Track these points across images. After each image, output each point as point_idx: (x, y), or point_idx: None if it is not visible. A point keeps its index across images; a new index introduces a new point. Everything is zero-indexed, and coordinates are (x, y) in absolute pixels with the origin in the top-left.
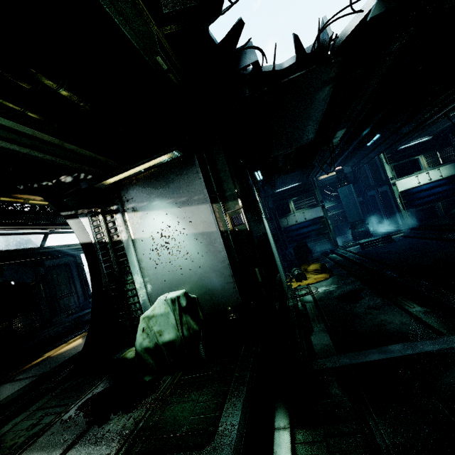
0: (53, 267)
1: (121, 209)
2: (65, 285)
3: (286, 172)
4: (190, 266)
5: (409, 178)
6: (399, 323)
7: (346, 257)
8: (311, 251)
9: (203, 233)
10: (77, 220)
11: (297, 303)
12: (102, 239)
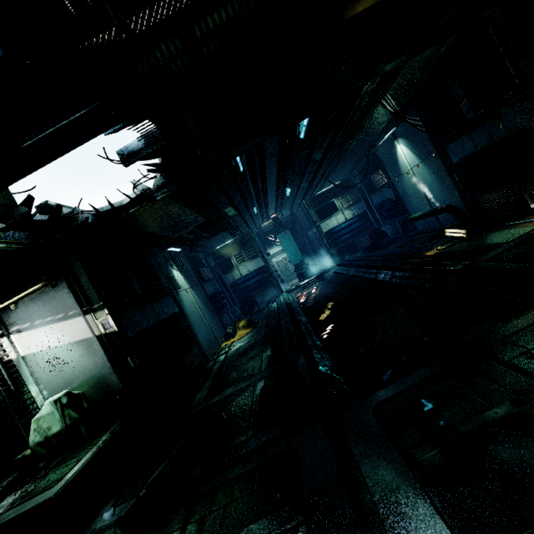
0: None
1: (6, 333)
2: None
3: (208, 237)
4: (77, 368)
5: (330, 220)
6: (252, 368)
7: (277, 306)
8: (257, 302)
9: (83, 340)
10: None
11: (213, 364)
12: None
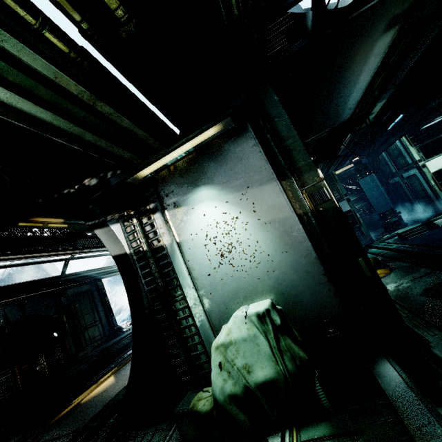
0: (75, 296)
1: (159, 206)
2: (89, 314)
3: None
4: (260, 268)
5: (440, 157)
6: None
7: (394, 249)
8: None
9: (273, 221)
10: (106, 228)
11: None
12: (139, 247)
